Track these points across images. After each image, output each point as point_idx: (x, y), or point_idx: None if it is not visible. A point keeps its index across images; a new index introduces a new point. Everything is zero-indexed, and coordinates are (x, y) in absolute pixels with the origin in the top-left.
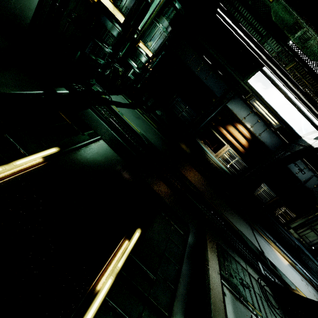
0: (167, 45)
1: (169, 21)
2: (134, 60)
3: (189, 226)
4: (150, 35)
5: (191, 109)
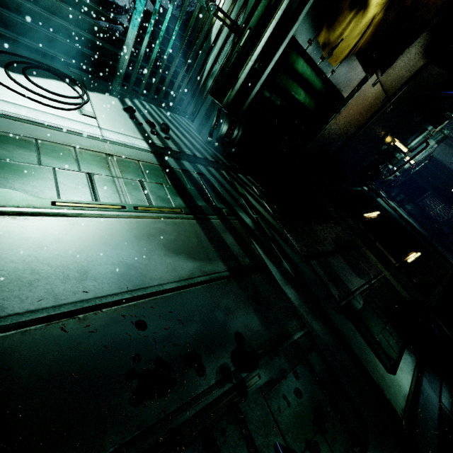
0: (431, 156)
1: (435, 141)
2: (397, 167)
3: (448, 270)
4: (416, 151)
5: (448, 207)
